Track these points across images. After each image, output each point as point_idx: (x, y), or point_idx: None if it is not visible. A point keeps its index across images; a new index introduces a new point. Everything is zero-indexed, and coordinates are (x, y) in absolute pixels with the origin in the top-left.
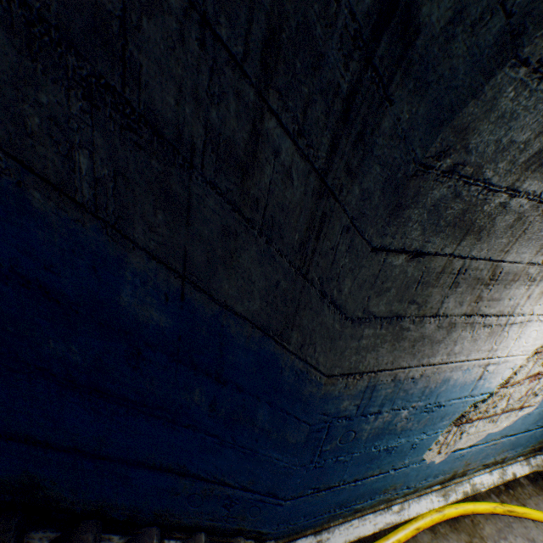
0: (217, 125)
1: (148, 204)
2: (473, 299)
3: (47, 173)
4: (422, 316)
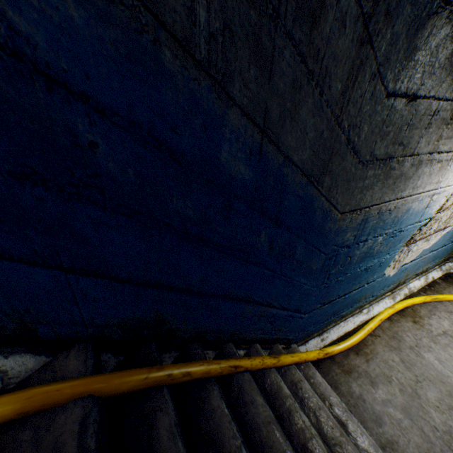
0: None
1: (245, 59)
2: (436, 139)
3: (175, 29)
4: (403, 156)
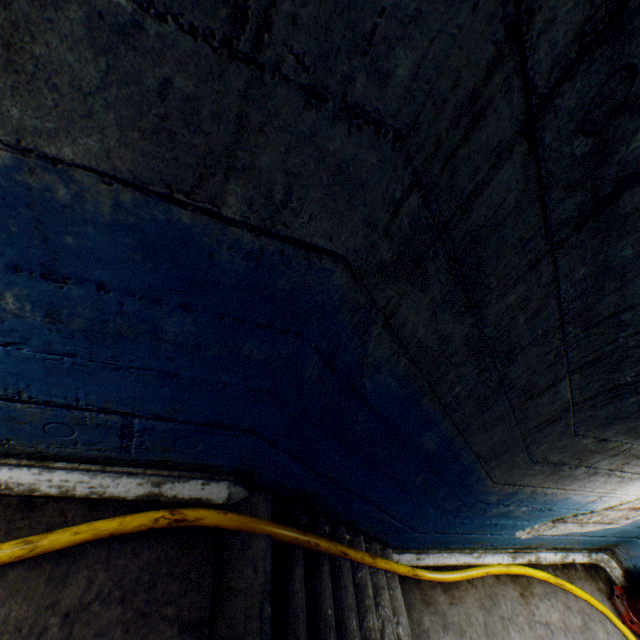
0: (533, 381)
1: (471, 405)
2: (621, 463)
3: (438, 392)
4: (578, 465)
